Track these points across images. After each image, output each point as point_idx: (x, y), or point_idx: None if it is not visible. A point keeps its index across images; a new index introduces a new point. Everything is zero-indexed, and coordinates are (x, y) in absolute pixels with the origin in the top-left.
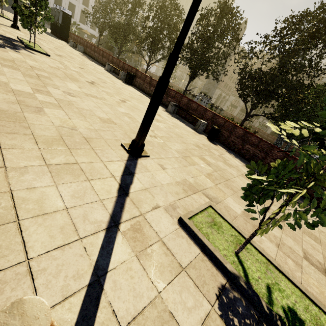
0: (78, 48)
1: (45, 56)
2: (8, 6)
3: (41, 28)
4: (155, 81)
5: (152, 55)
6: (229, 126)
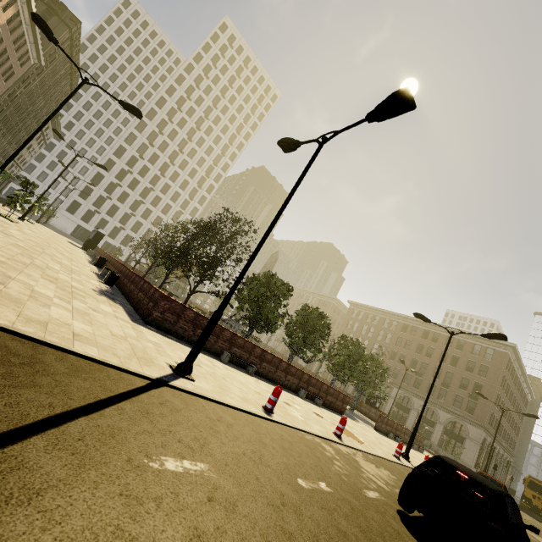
0: (89, 252)
1: (7, 220)
2: (68, 235)
3: (20, 207)
4: (116, 261)
5: (155, 261)
6: (131, 275)
